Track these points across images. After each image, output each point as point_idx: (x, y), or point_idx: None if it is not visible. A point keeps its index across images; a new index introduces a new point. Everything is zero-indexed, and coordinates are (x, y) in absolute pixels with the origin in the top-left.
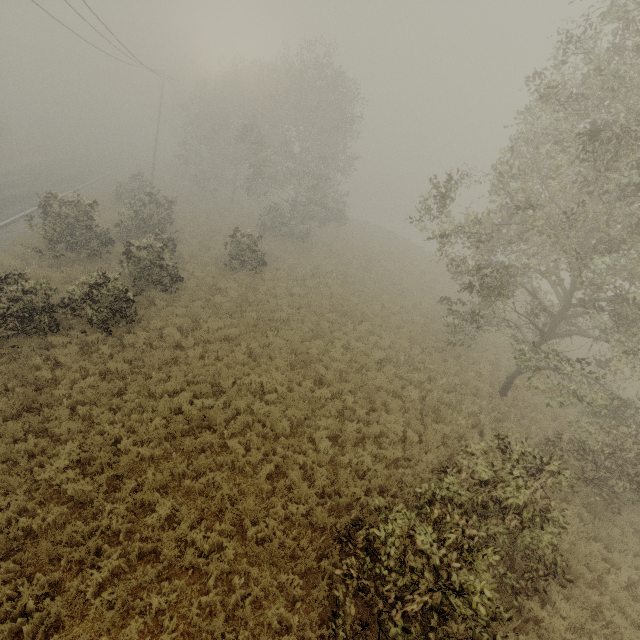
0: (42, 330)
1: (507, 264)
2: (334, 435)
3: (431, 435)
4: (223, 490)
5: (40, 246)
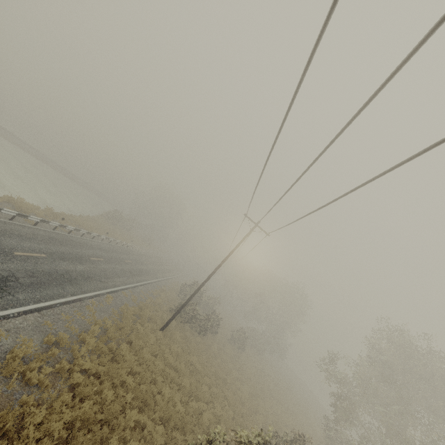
0: (185, 321)
1: (353, 400)
2: (262, 425)
3: None
4: (232, 399)
5: (177, 293)
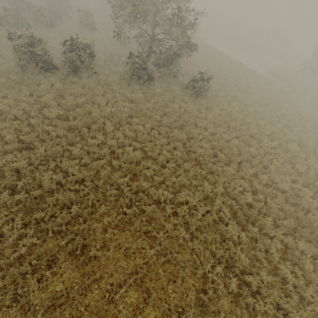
0: None
1: None
2: None
3: (93, 61)
4: None
5: None
